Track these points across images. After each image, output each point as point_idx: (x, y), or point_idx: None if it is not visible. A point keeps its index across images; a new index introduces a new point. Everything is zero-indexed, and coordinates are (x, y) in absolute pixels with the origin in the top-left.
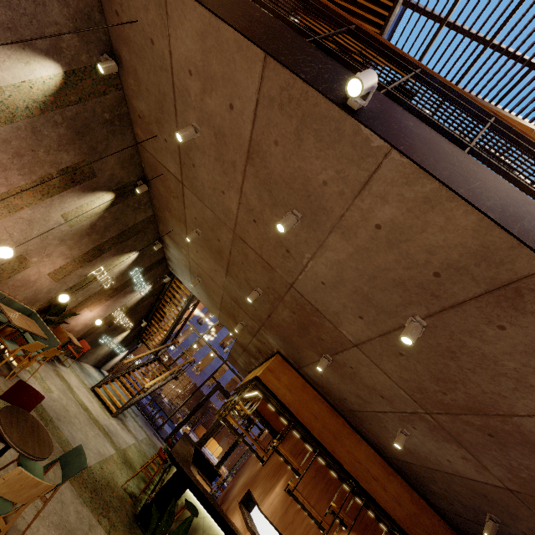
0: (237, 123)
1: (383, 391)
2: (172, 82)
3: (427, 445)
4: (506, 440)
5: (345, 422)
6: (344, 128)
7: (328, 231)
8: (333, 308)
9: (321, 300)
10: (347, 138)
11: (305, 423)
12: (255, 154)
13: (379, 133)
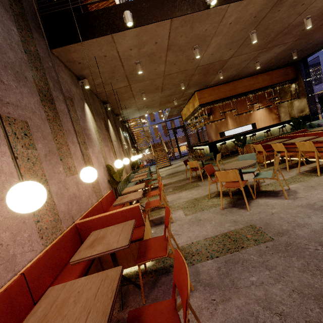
0: (160, 45)
1: (245, 59)
2: (119, 59)
3: (266, 57)
4: (290, 31)
5: (233, 82)
6: (210, 12)
7: (210, 40)
8: (218, 56)
9: (212, 59)
10: (212, 14)
11: (224, 97)
12: (171, 46)
13: (224, 3)
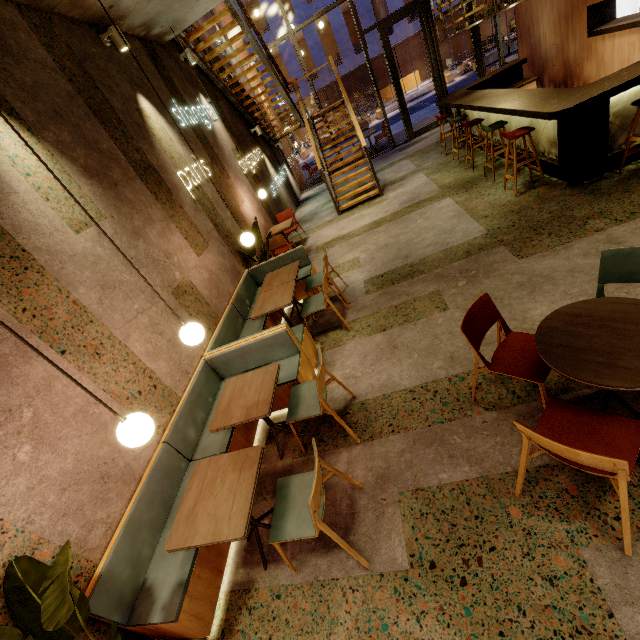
0: None
1: None
2: None
3: None
4: None
5: None
6: None
7: None
8: None
9: None
10: None
11: None
12: None
13: None
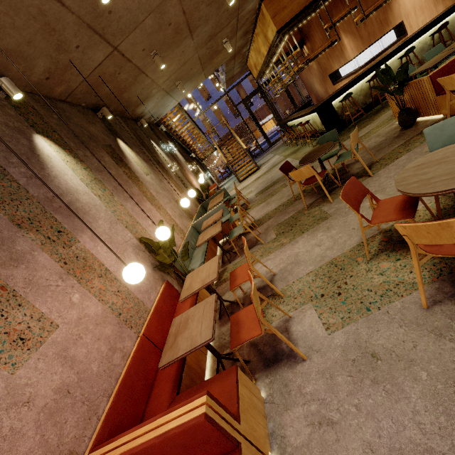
0: None
1: None
2: None
3: None
4: None
5: None
6: None
7: None
8: None
9: None
10: None
11: None
12: None
13: None
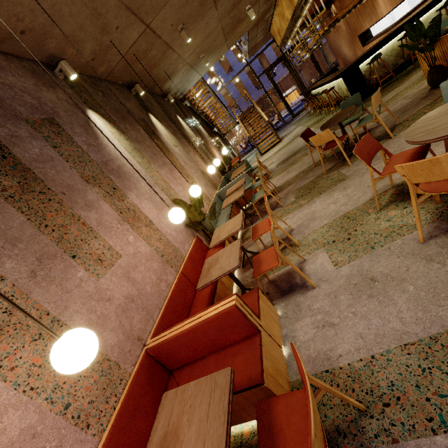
0: None
1: None
2: None
3: None
4: None
5: None
6: None
7: None
8: None
9: None
10: None
11: None
12: None
13: None
